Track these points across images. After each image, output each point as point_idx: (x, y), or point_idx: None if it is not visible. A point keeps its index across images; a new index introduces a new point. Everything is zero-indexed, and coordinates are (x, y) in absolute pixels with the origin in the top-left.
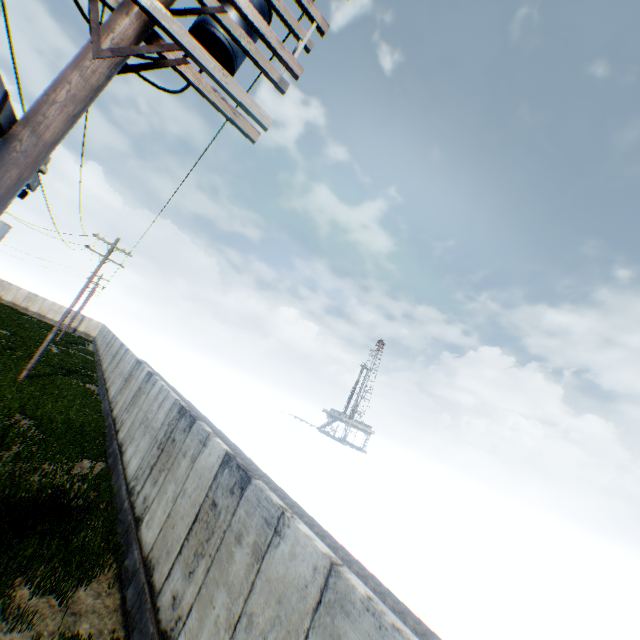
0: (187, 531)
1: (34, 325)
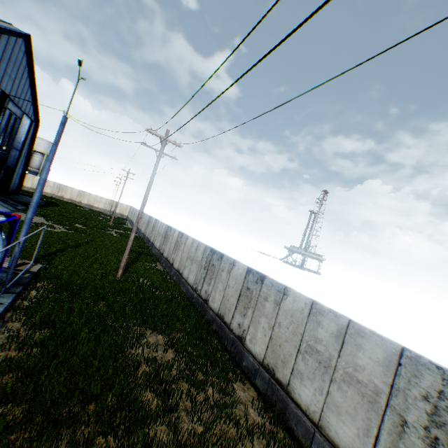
0: None
1: (90, 214)
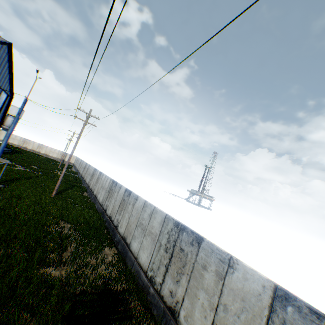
0: None
1: (45, 161)
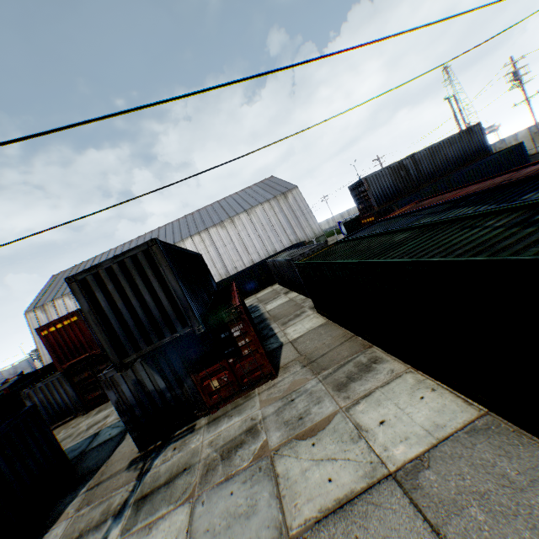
0: (531, 142)
1: None
